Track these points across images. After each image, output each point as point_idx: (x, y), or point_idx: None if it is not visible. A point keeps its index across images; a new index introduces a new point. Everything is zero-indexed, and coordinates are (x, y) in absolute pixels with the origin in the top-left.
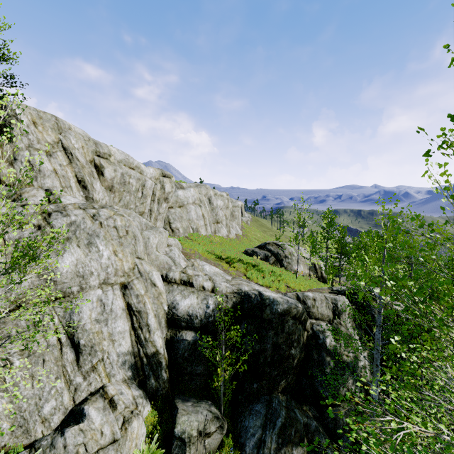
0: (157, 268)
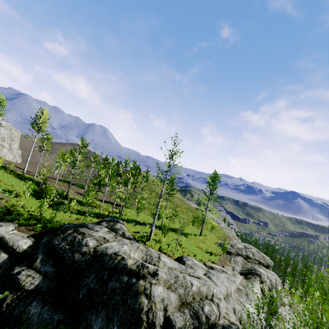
0: None
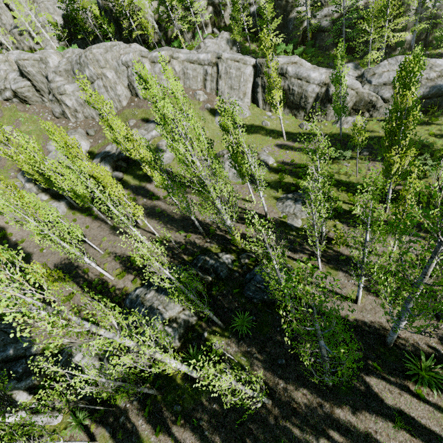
0: (60, 16)
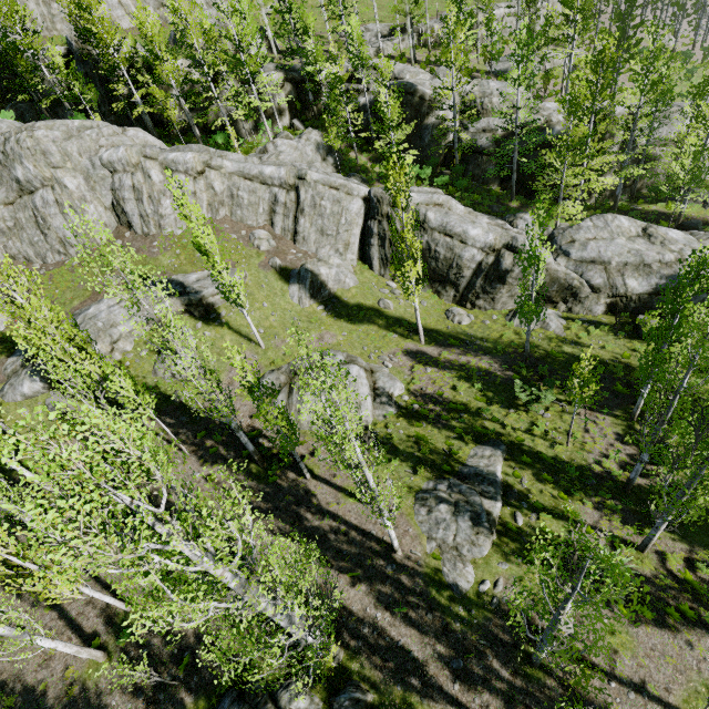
0: None
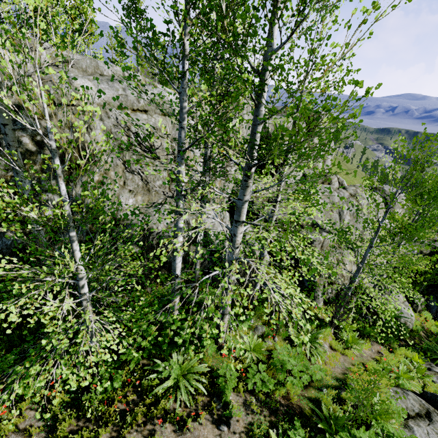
0: None
